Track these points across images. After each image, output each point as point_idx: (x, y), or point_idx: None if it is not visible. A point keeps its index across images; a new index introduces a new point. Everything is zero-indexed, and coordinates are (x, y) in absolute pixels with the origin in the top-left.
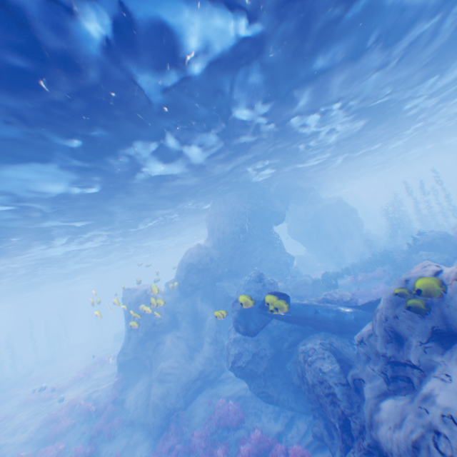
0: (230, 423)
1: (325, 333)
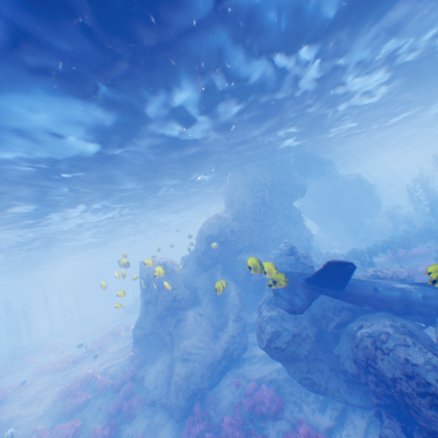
0: (266, 412)
1: (387, 314)
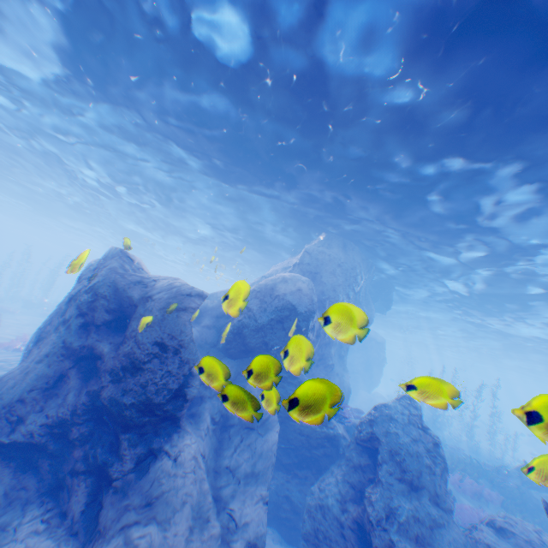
0: None
1: None
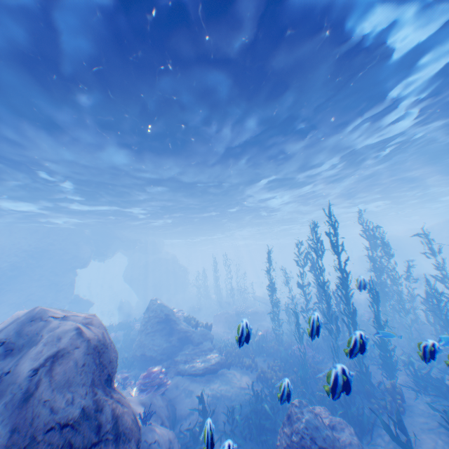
0: None
1: None
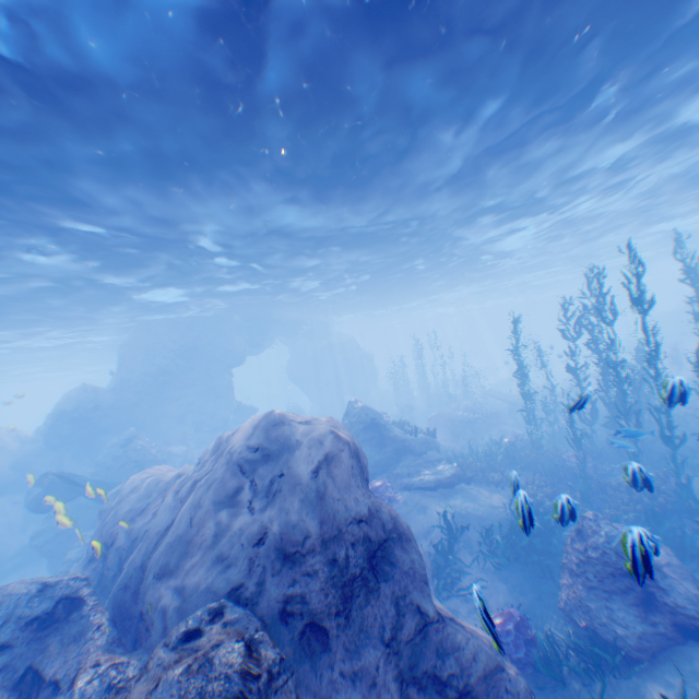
0: None
1: None
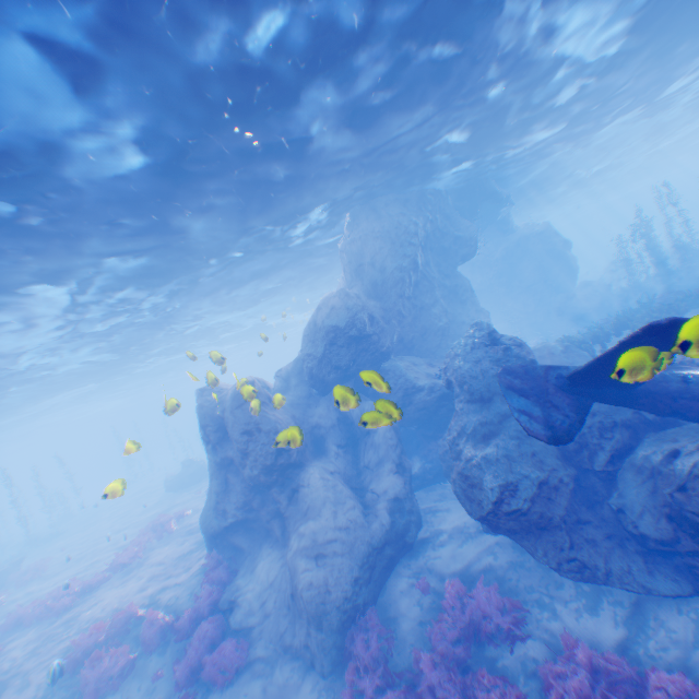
0: (494, 630)
1: None
